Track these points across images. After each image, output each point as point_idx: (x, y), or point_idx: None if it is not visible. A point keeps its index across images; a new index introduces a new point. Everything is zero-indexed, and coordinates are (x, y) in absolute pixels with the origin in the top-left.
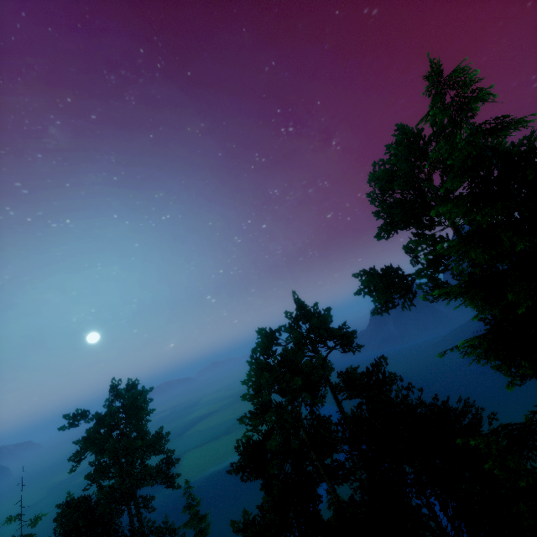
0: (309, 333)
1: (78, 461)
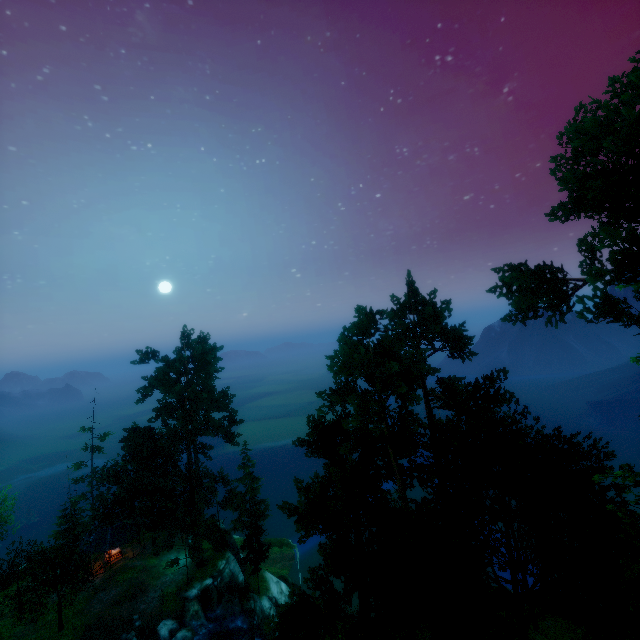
0: (415, 325)
1: (146, 395)
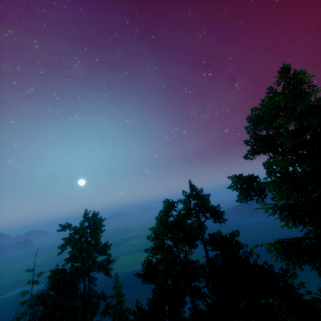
0: (195, 206)
1: (63, 249)
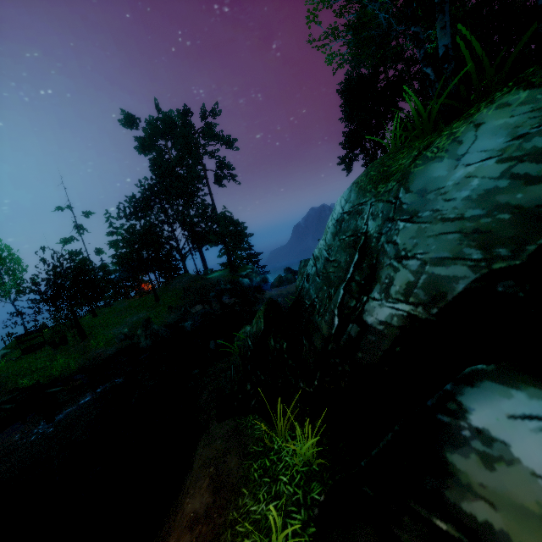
0: None
1: (143, 150)
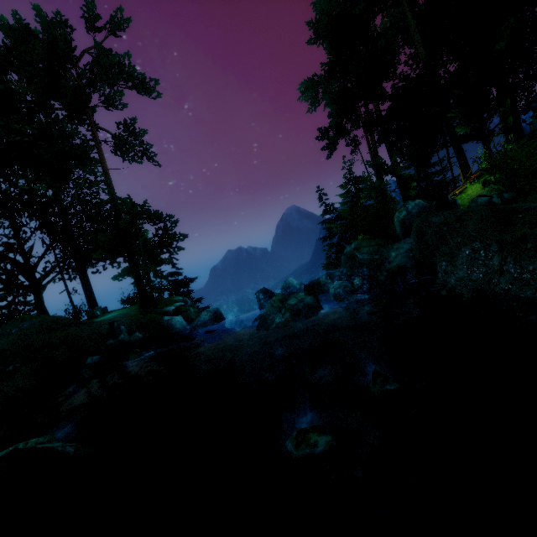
0: None
1: None
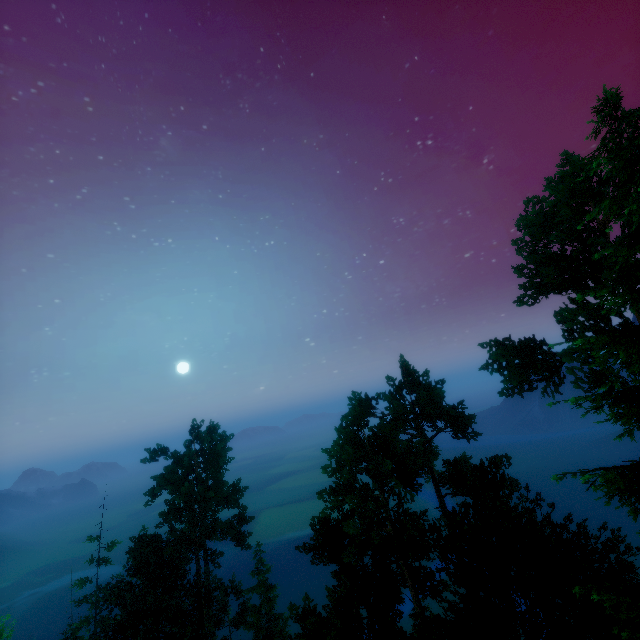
0: (413, 407)
1: (154, 497)
